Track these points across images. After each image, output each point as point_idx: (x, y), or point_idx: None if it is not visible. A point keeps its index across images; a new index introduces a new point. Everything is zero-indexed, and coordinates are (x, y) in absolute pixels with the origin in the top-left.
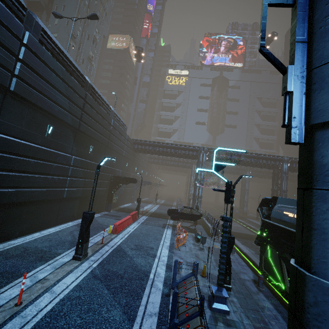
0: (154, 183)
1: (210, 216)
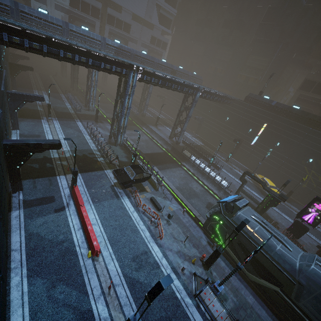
0: (20, 65)
1: (140, 153)
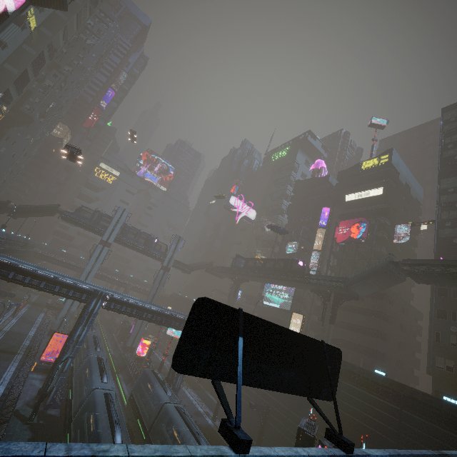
0: None
1: None
